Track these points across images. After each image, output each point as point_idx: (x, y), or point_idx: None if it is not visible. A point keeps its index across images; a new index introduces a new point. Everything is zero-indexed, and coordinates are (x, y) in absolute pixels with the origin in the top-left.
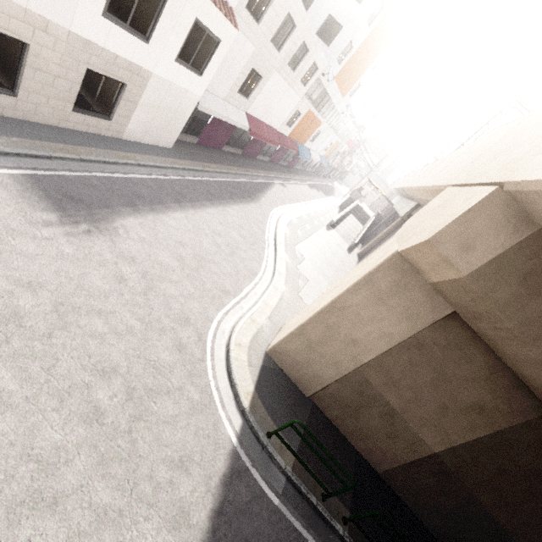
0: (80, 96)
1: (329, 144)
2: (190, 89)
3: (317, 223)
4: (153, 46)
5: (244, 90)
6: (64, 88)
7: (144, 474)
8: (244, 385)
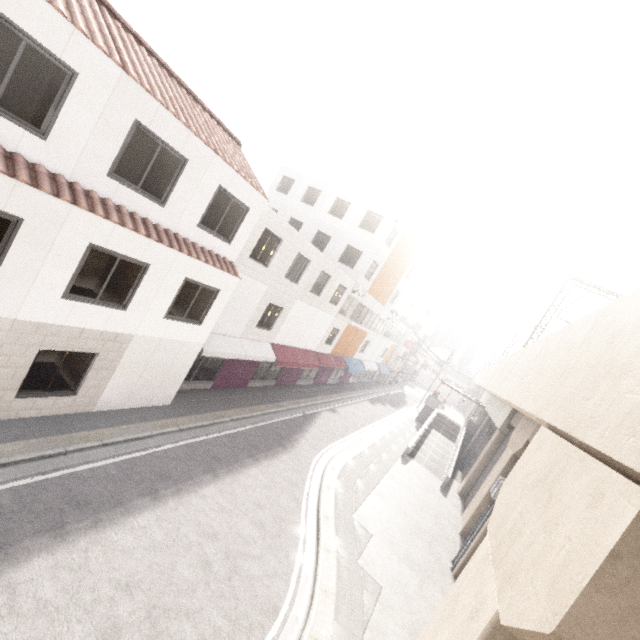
0: (32, 378)
1: (384, 349)
2: (189, 339)
3: (386, 456)
4: (133, 310)
5: (264, 323)
6: (4, 376)
7: None
8: None
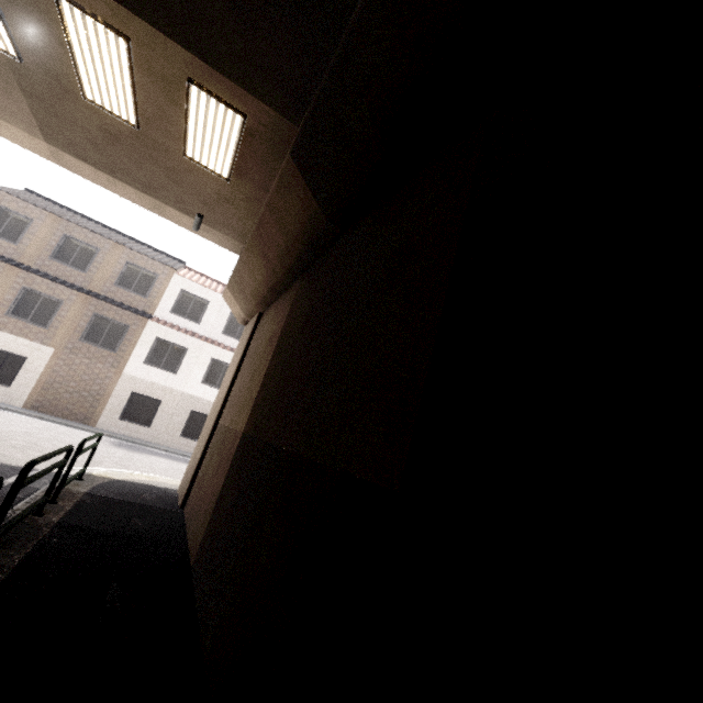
0: (188, 429)
1: None
2: None
3: None
4: None
5: None
6: (177, 422)
7: None
8: (112, 476)
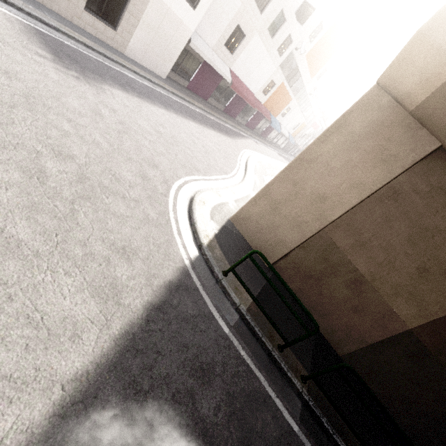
0: None
1: (297, 124)
2: (185, 21)
3: None
4: None
5: (229, 45)
6: None
7: (77, 239)
8: (204, 229)
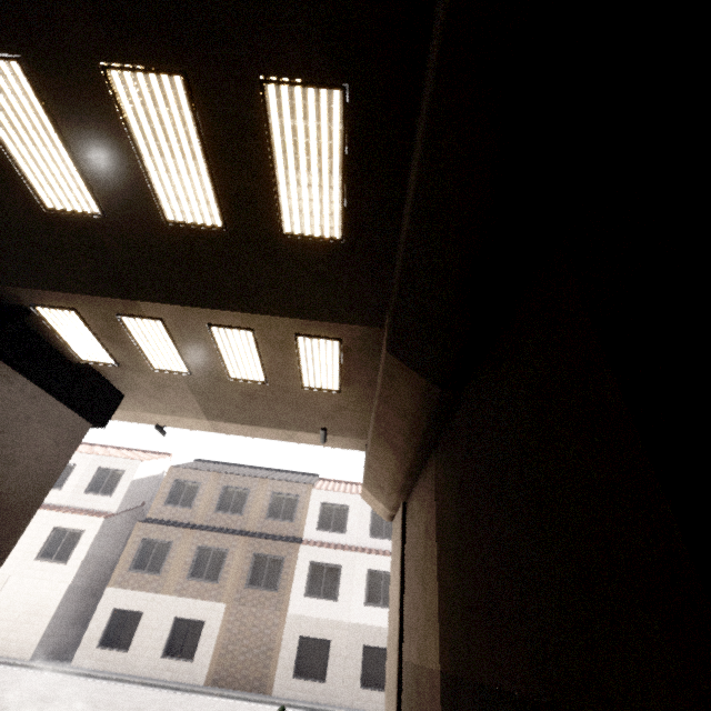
0: (366, 673)
1: None
2: None
3: None
4: None
5: None
6: (352, 666)
7: None
8: None
